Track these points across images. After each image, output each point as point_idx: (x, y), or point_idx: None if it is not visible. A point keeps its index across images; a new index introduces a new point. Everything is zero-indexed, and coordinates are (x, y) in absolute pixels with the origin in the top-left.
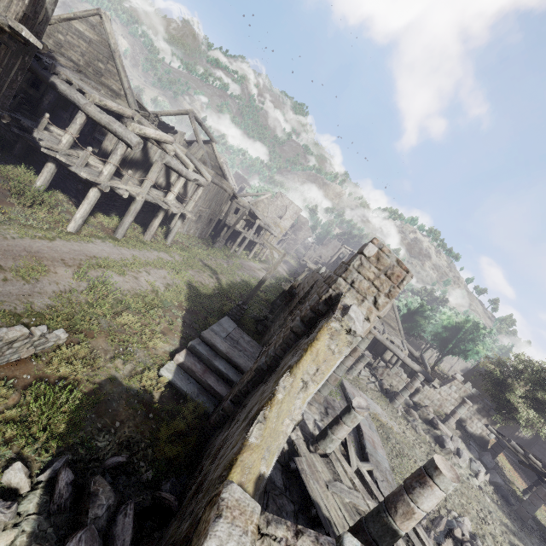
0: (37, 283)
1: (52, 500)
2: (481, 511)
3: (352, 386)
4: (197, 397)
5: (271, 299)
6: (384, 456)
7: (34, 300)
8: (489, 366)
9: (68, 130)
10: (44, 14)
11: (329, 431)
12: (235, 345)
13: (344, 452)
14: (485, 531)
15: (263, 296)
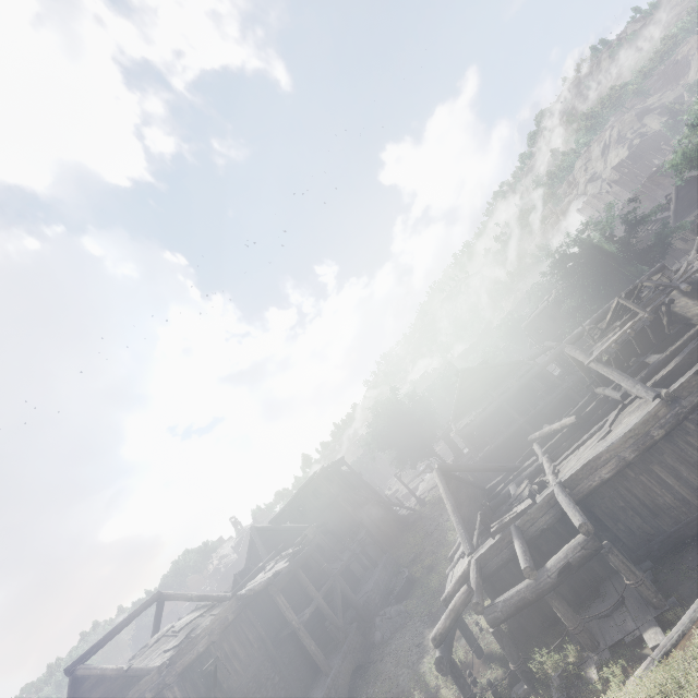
0: None
1: None
2: None
3: None
4: None
5: None
6: None
7: None
8: None
9: None
10: None
11: None
12: None
13: None
14: None
15: None
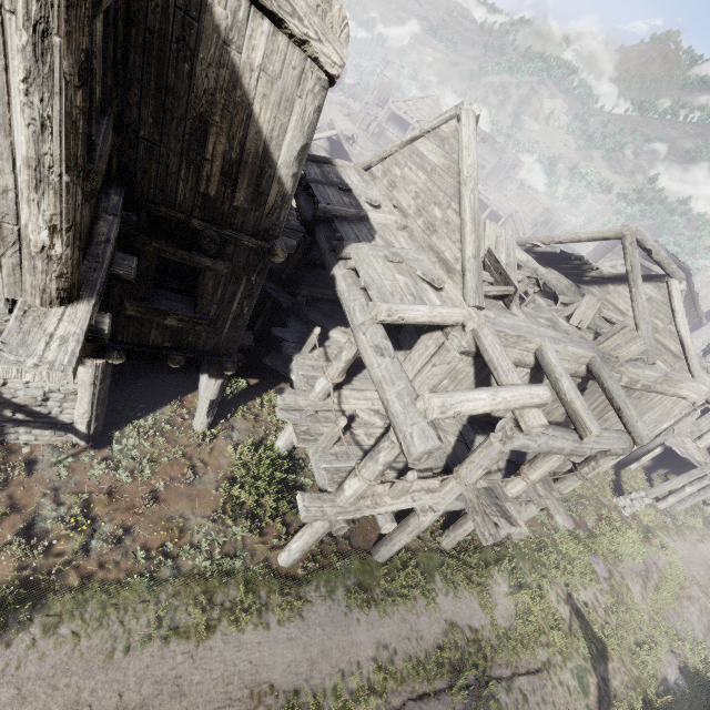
0: None
1: None
2: None
3: None
4: None
5: None
6: None
7: None
8: None
9: (325, 372)
10: (278, 191)
11: None
12: None
13: None
14: None
15: None
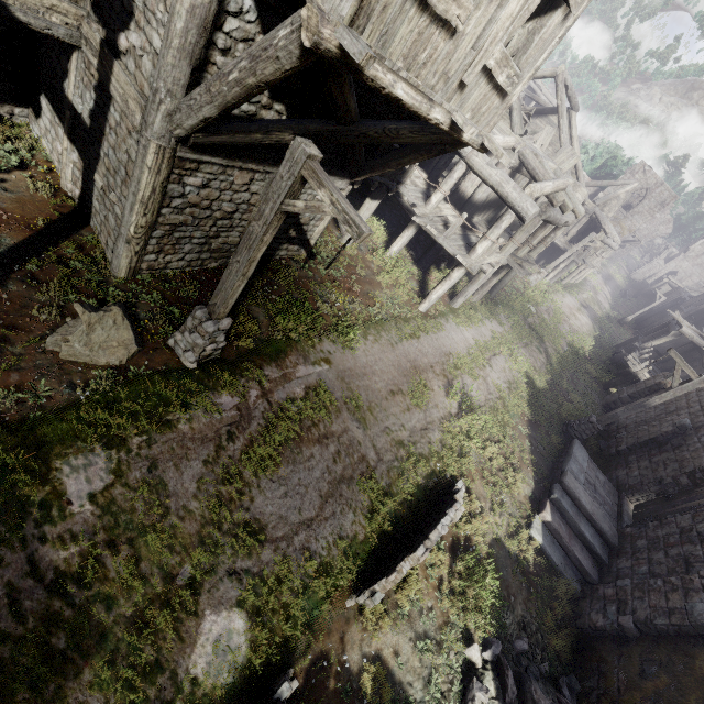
0: (427, 411)
1: (506, 692)
2: None
3: None
4: (565, 570)
5: (602, 376)
6: None
7: (433, 438)
8: None
9: (442, 188)
10: None
11: None
12: (594, 495)
13: None
14: None
15: (593, 372)
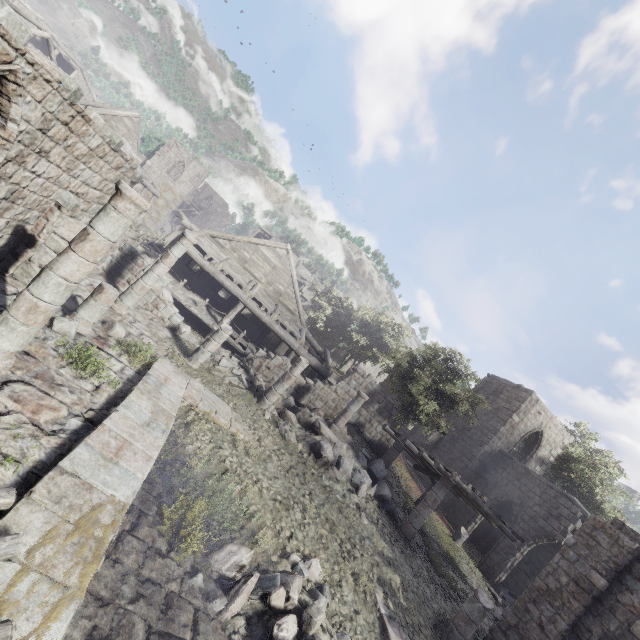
0: None
1: None
2: (349, 541)
3: (179, 372)
4: None
5: None
6: (137, 475)
7: None
8: (397, 357)
9: None
10: None
11: None
12: None
13: None
14: (346, 573)
15: None
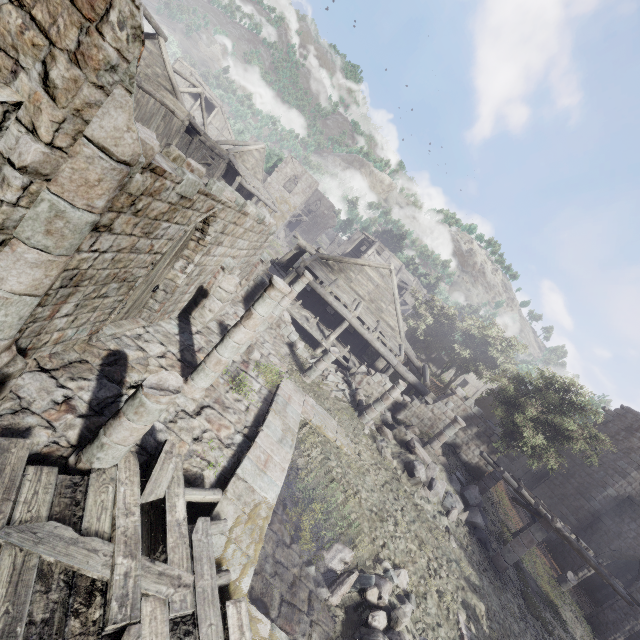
0: None
1: None
2: (436, 560)
3: (297, 390)
4: None
5: None
6: (277, 482)
7: None
8: (501, 381)
9: None
10: None
11: (102, 429)
12: None
13: (184, 471)
14: (431, 588)
15: None
